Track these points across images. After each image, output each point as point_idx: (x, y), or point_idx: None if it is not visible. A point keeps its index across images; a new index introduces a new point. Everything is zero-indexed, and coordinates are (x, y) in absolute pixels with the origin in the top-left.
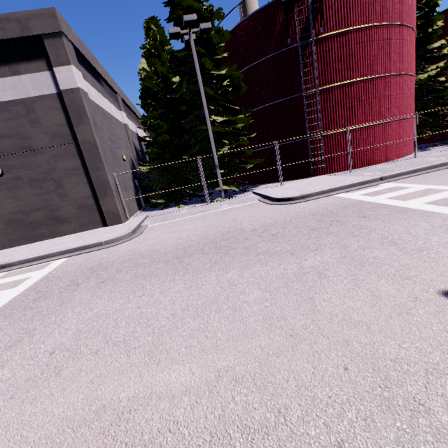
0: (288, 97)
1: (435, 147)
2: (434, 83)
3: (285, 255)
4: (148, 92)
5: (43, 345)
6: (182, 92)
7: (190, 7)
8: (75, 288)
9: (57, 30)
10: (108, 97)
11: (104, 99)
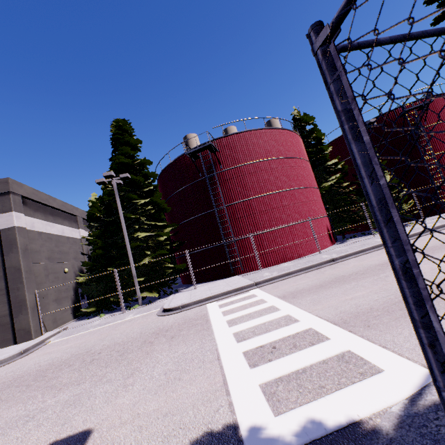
0: (205, 212)
1: (353, 238)
2: (338, 188)
3: (54, 391)
4: (93, 216)
5: None
6: (117, 215)
7: (122, 162)
8: None
9: (7, 190)
10: (62, 222)
11: (55, 224)
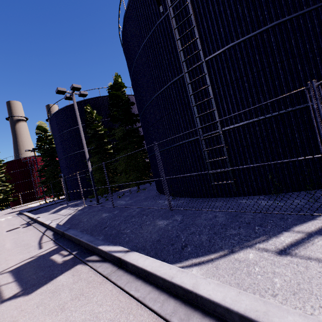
0: (28, 180)
1: None
2: None
3: None
4: None
5: None
6: None
7: None
8: None
9: None
10: None
11: None
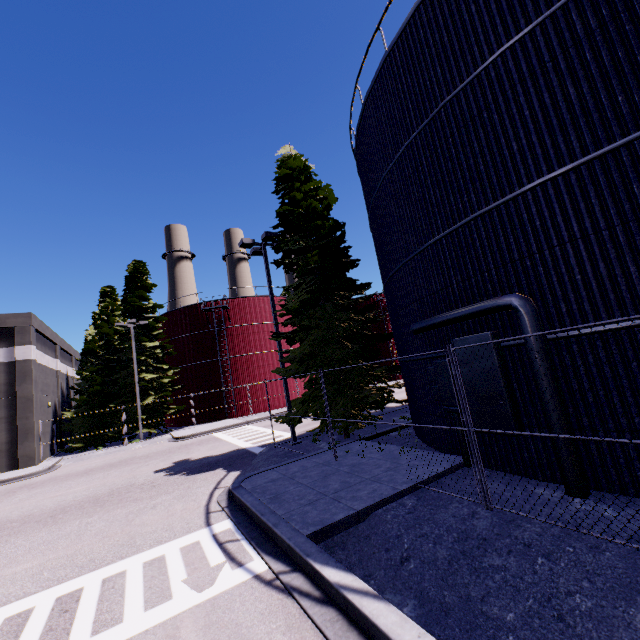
0: (210, 360)
1: None
2: None
3: (143, 462)
4: (91, 351)
5: (13, 500)
6: (121, 354)
7: (137, 305)
8: (14, 492)
9: (29, 324)
10: (48, 352)
11: (46, 355)
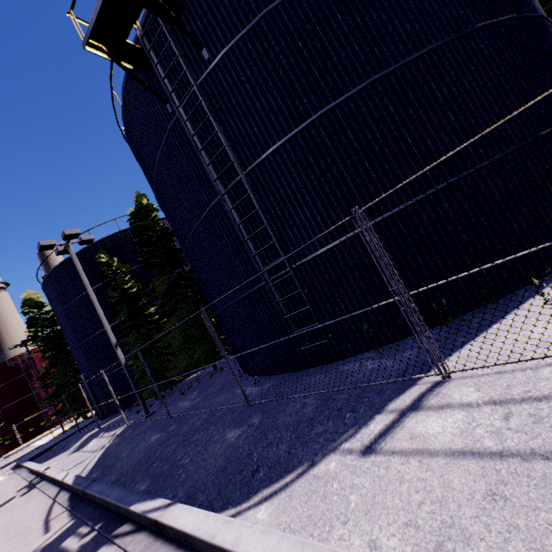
0: (26, 396)
1: None
2: None
3: None
4: None
5: None
6: None
7: None
8: None
9: None
10: None
11: None
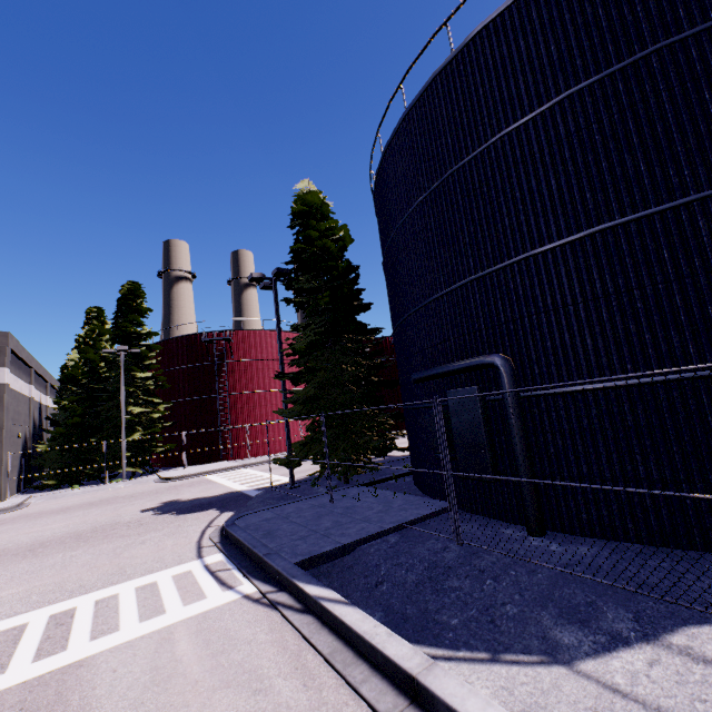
0: (207, 396)
1: None
2: None
3: (127, 502)
4: (72, 378)
5: None
6: (107, 383)
7: (129, 330)
8: None
9: (4, 344)
10: (23, 376)
11: (19, 379)
